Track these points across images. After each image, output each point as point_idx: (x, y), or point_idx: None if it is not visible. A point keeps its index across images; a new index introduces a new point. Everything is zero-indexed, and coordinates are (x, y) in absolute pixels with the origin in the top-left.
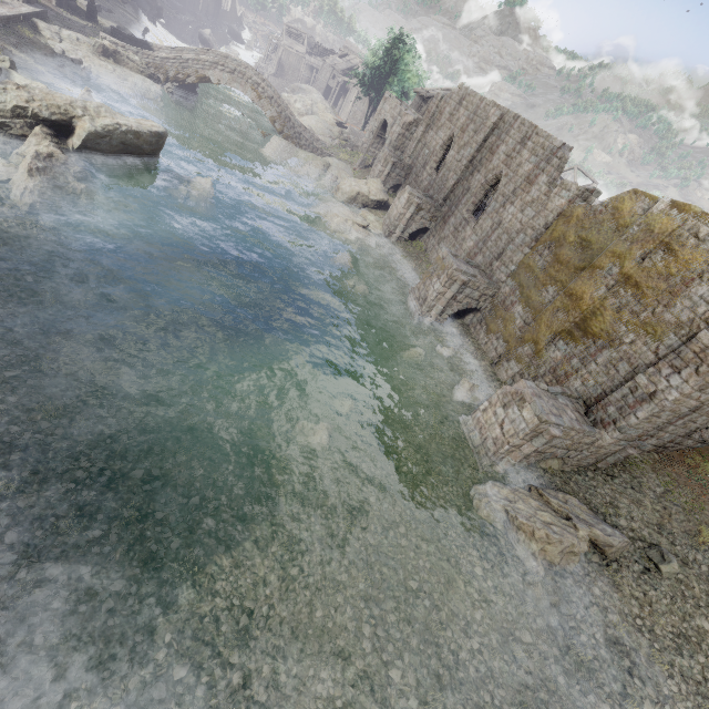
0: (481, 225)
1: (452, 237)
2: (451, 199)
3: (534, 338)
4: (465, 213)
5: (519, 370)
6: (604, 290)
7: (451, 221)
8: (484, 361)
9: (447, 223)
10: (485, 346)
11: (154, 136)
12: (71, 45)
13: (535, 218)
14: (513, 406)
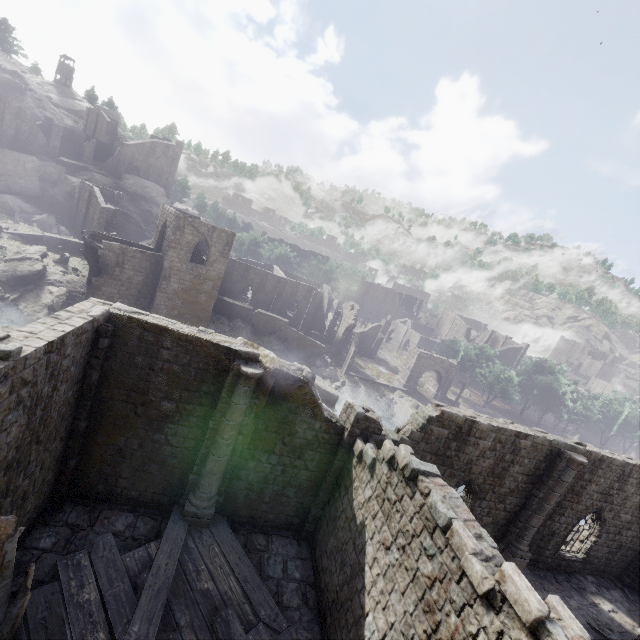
0: None
1: None
2: None
3: None
4: None
5: None
6: None
7: None
8: None
9: None
10: None
11: (326, 392)
12: (401, 399)
13: None
14: None
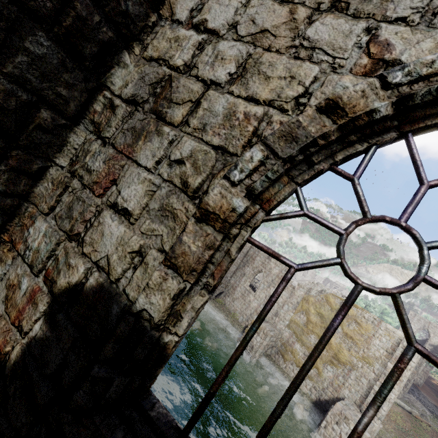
0: (259, 295)
1: (242, 299)
2: (234, 277)
3: (315, 365)
4: (246, 286)
5: (312, 384)
6: (339, 339)
7: (238, 289)
8: (291, 381)
9: (235, 290)
10: (286, 369)
11: None
12: None
13: (291, 298)
14: (342, 422)
